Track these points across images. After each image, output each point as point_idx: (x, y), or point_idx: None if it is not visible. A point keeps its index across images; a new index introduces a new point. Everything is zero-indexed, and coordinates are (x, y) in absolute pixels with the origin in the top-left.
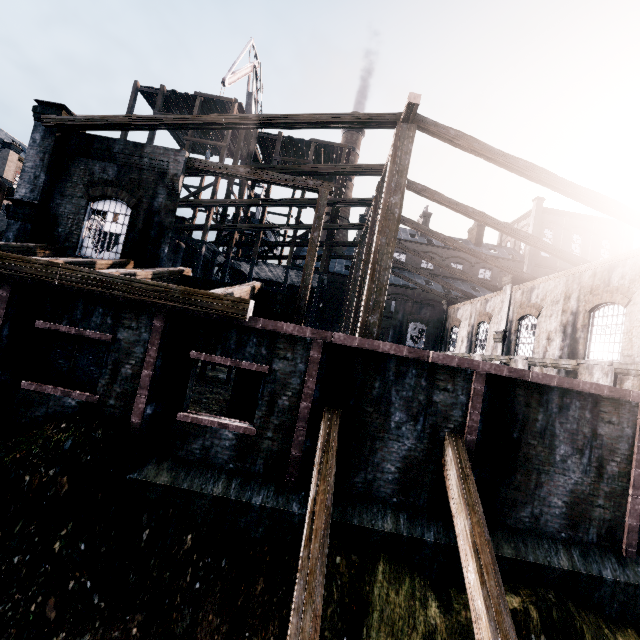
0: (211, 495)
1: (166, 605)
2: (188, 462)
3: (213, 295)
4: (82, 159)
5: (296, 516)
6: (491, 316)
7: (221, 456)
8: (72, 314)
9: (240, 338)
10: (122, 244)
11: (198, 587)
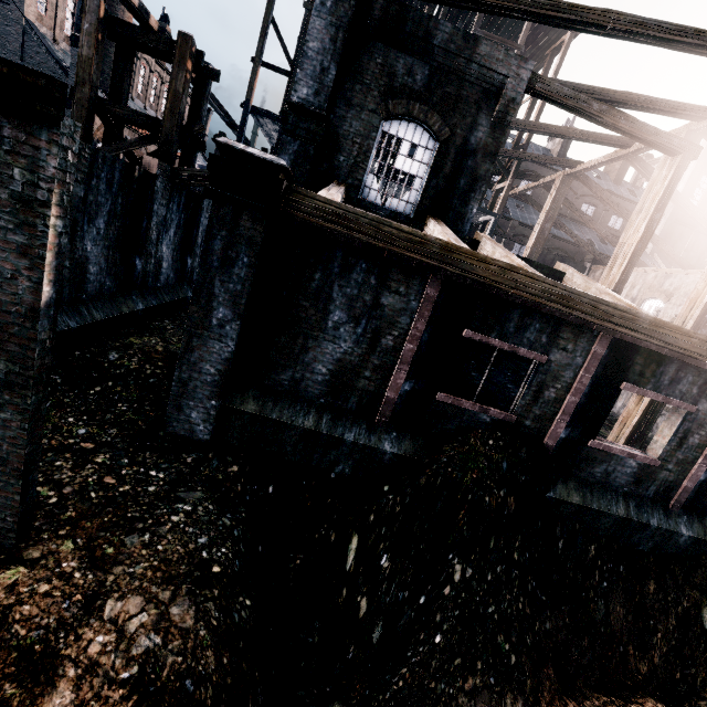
0: (617, 516)
1: (583, 597)
2: (588, 483)
3: (682, 330)
4: (380, 46)
5: (683, 537)
6: (671, 295)
7: (619, 480)
8: (504, 326)
9: (676, 374)
10: (418, 191)
11: (605, 585)
